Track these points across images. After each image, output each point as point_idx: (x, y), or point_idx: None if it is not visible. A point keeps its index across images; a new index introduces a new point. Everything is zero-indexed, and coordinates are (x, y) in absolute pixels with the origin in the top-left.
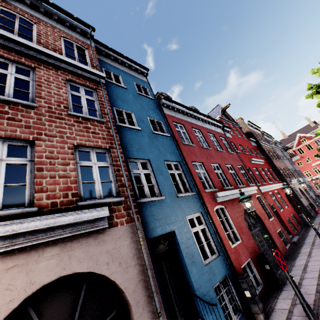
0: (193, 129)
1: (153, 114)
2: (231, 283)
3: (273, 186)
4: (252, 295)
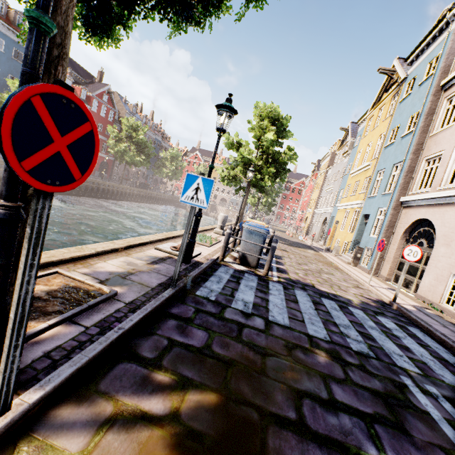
0: None
1: (16, 74)
2: None
3: None
4: None
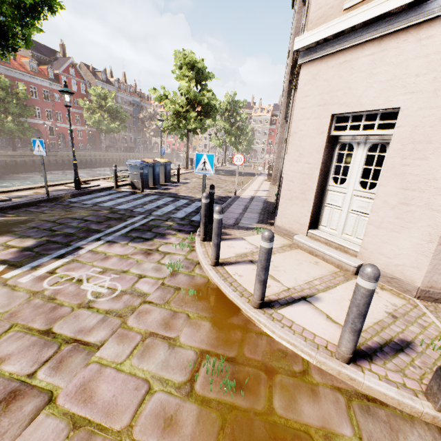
0: (18, 82)
1: None
2: (5, 140)
3: (76, 127)
4: (9, 143)
